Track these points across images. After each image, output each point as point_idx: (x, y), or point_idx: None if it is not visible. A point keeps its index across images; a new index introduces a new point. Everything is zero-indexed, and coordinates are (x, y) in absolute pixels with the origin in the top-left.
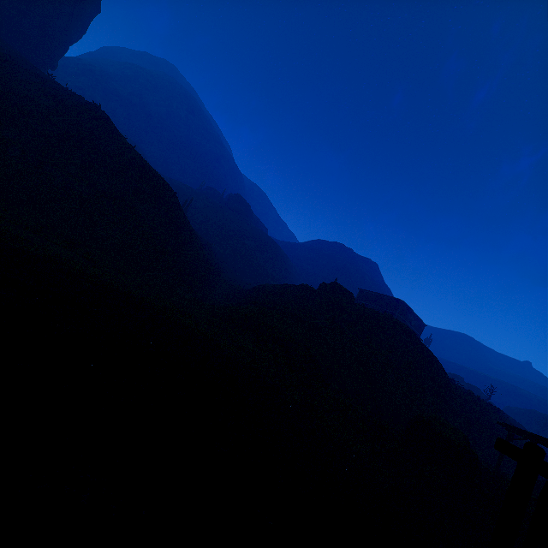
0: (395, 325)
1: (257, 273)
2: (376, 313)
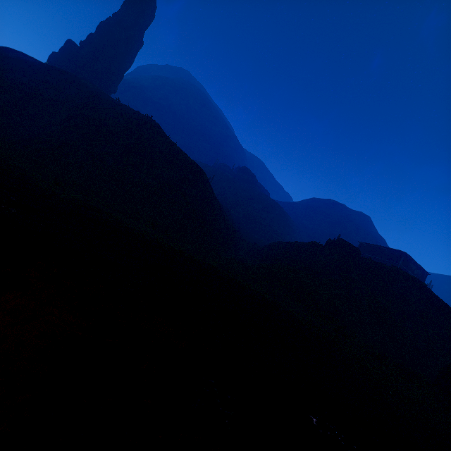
0: (405, 278)
1: (265, 231)
2: (385, 267)
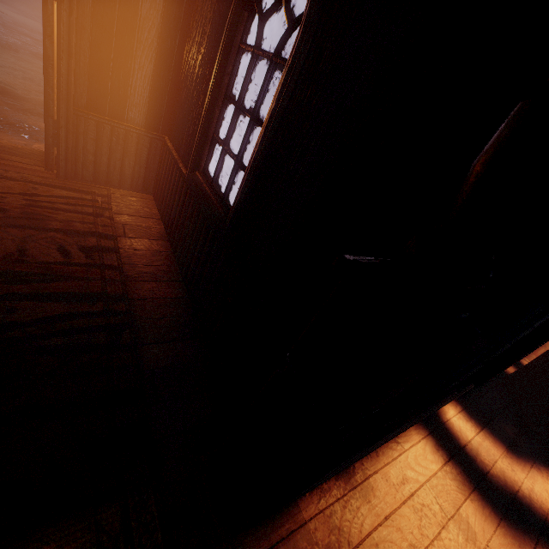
0: None
1: None
2: None
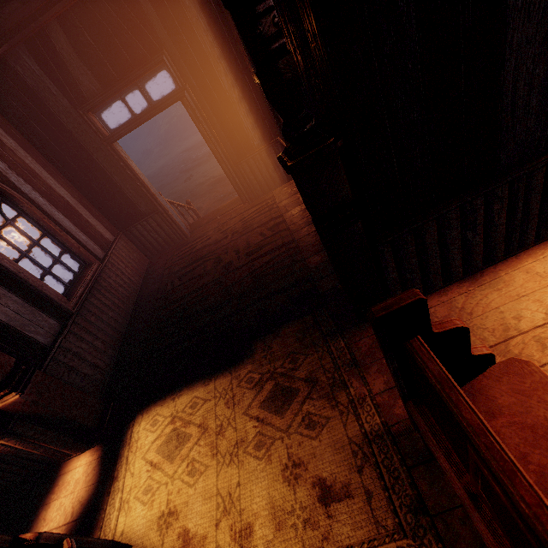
0: None
1: None
2: None
